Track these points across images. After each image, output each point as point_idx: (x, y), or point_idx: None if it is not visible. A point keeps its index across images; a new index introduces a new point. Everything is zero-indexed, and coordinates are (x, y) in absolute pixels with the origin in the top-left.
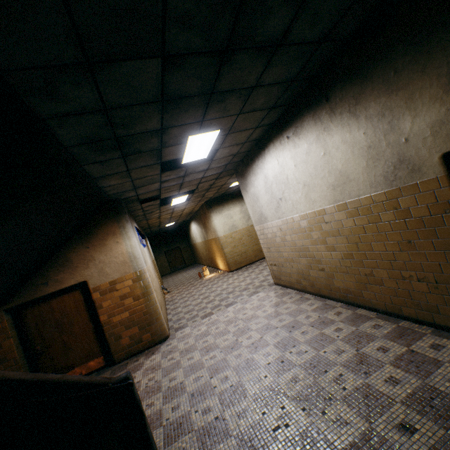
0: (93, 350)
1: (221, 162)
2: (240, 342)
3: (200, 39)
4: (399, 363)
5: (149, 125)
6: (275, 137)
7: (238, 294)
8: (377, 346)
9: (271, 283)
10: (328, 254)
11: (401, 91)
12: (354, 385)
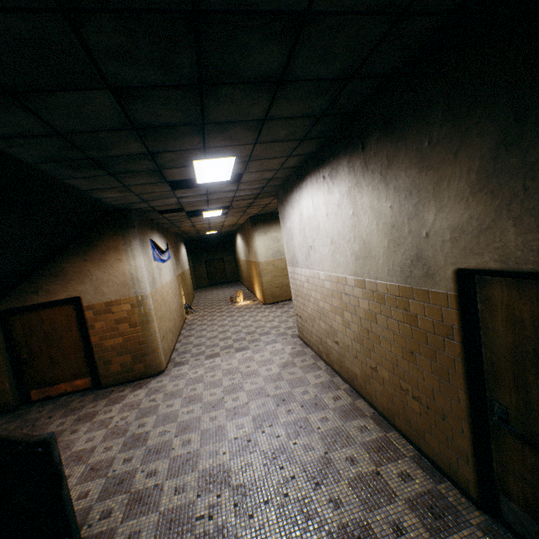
0: (81, 370)
1: (253, 185)
2: (225, 401)
3: (155, 72)
4: (356, 483)
5: (130, 149)
6: (313, 171)
7: (256, 338)
8: (349, 454)
9: (296, 334)
10: (343, 329)
11: (432, 172)
12: (297, 494)
